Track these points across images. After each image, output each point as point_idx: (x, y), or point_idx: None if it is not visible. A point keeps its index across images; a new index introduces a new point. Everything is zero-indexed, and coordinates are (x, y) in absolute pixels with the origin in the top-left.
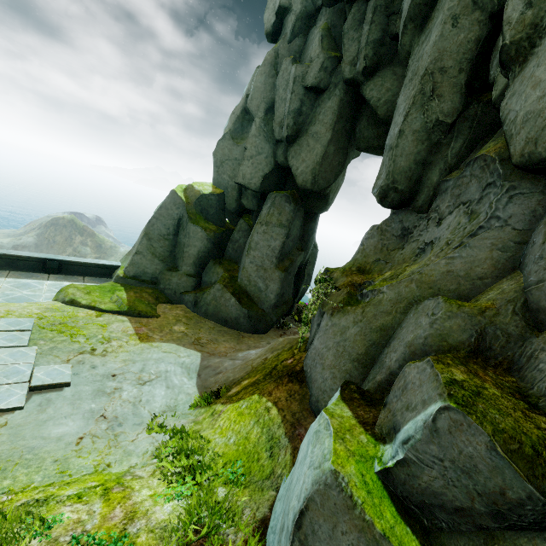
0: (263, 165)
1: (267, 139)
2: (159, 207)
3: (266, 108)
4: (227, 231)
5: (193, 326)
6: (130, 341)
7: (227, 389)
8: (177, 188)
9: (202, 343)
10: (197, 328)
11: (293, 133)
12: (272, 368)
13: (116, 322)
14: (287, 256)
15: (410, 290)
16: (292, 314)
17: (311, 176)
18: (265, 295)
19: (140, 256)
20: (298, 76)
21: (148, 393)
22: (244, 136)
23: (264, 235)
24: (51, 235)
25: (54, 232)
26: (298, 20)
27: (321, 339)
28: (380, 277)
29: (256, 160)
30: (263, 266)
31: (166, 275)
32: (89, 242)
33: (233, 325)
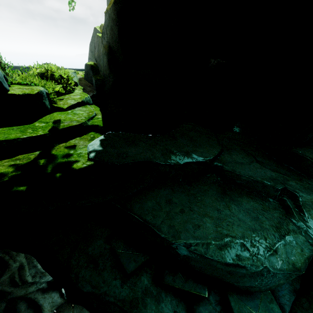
0: None
1: None
2: (92, 37)
3: None
4: None
5: None
6: None
7: None
8: (96, 27)
9: None
10: None
11: None
12: None
13: None
14: None
15: None
16: None
17: None
18: None
19: (90, 60)
20: None
21: None
22: None
23: None
24: None
25: None
26: None
27: None
28: None
29: None
30: None
31: None
32: None
33: None
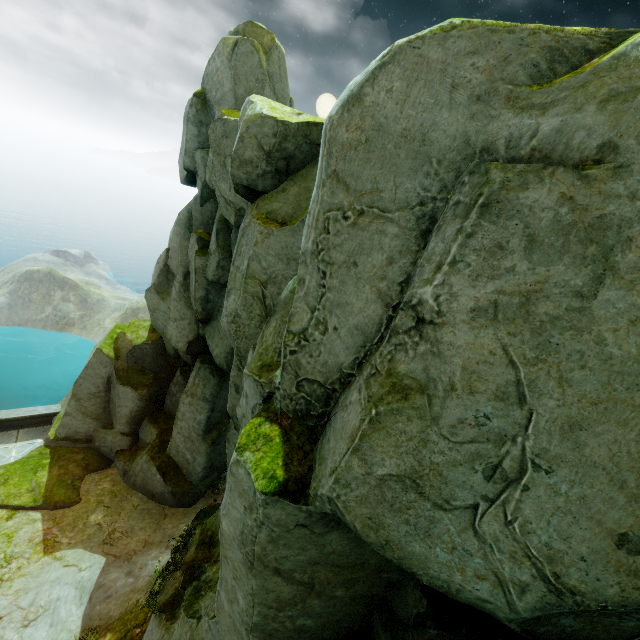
0: (187, 331)
1: (188, 305)
2: (86, 367)
3: (185, 273)
4: (169, 376)
5: (114, 509)
6: (33, 556)
7: (97, 636)
8: (106, 342)
9: (114, 539)
10: (118, 511)
11: (205, 317)
12: (126, 632)
13: (26, 526)
14: (215, 426)
15: (185, 639)
16: None
17: (225, 362)
18: (193, 467)
19: (70, 417)
20: (198, 268)
21: (28, 639)
22: (170, 291)
23: (190, 407)
24: (26, 293)
25: (28, 289)
26: (205, 187)
27: (145, 637)
28: (210, 569)
29: (180, 325)
30: (190, 438)
31: (101, 433)
32: (71, 297)
33: (159, 499)
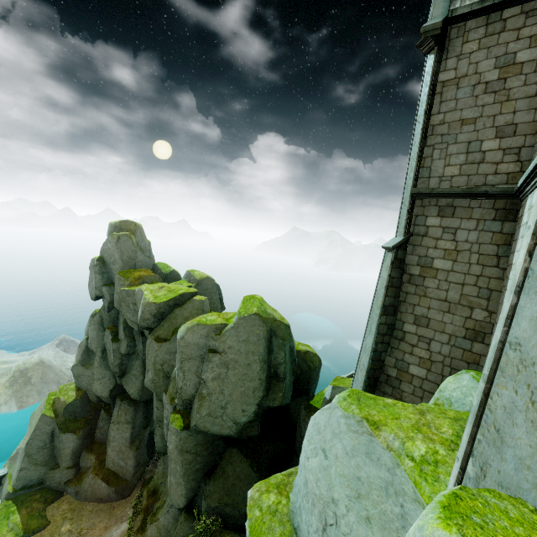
0: (108, 384)
1: (107, 368)
2: (34, 430)
3: (102, 350)
4: (94, 416)
5: (76, 518)
6: None
7: None
8: (46, 408)
9: (83, 534)
10: (79, 518)
11: (121, 374)
12: None
13: None
14: (137, 437)
15: (155, 532)
16: (155, 455)
17: (138, 396)
18: (126, 469)
19: (25, 471)
20: (115, 349)
21: None
22: (91, 362)
23: (118, 431)
24: None
25: None
26: (110, 303)
27: None
28: (158, 503)
29: (103, 381)
30: (121, 451)
31: (50, 474)
32: None
33: (107, 500)
